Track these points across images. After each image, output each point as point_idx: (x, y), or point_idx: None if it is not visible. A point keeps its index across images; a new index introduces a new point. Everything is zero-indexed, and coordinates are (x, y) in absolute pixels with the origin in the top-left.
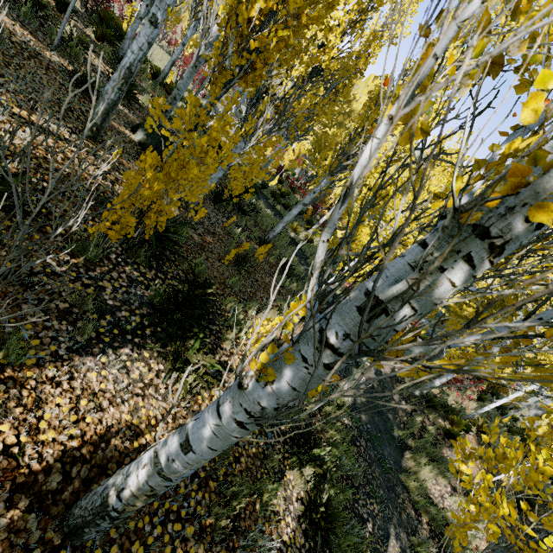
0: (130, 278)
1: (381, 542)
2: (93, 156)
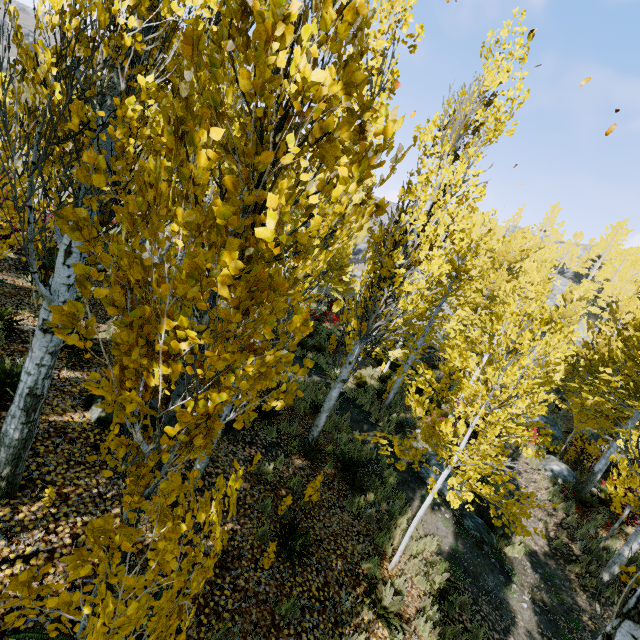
0: None
1: None
2: (4, 537)
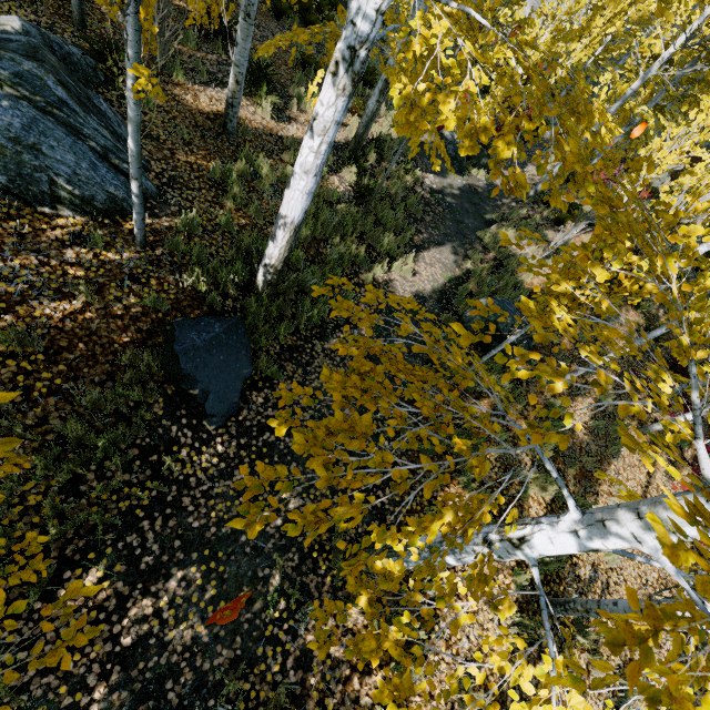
0: (218, 61)
1: (434, 243)
2: None
